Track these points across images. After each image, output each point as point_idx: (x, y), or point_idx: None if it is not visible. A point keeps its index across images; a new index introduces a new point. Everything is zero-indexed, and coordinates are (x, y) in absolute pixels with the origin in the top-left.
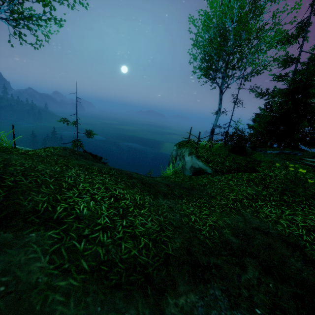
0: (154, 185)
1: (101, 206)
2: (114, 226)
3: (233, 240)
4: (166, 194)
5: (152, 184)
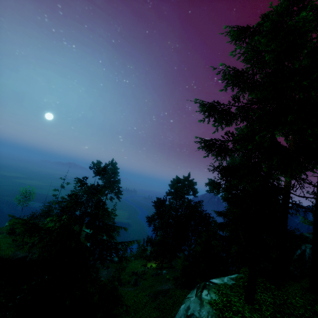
0: None
1: None
2: None
3: None
4: None
5: None
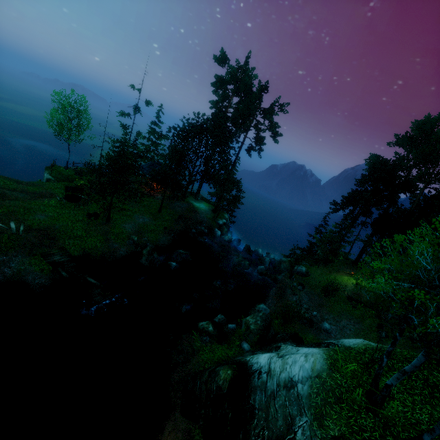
0: (21, 182)
1: (1, 183)
2: (5, 185)
3: (38, 193)
4: (24, 184)
5: (20, 182)
